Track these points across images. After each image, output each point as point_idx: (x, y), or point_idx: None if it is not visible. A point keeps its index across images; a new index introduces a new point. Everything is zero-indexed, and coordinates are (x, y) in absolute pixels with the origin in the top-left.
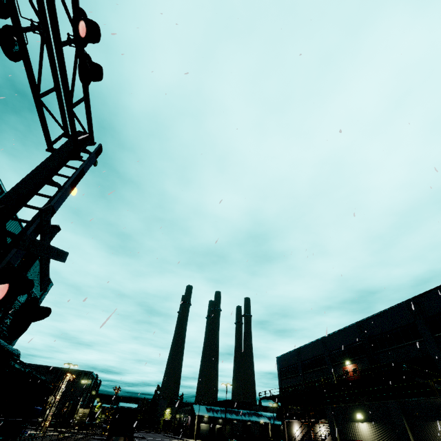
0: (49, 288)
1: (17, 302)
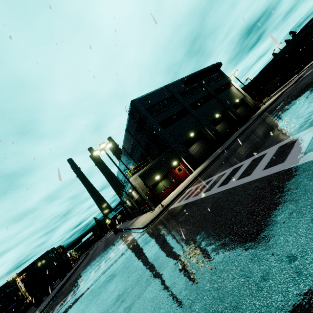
0: None
1: None
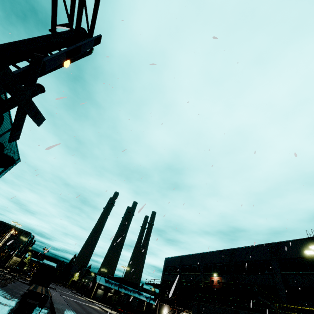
0: (16, 163)
1: None
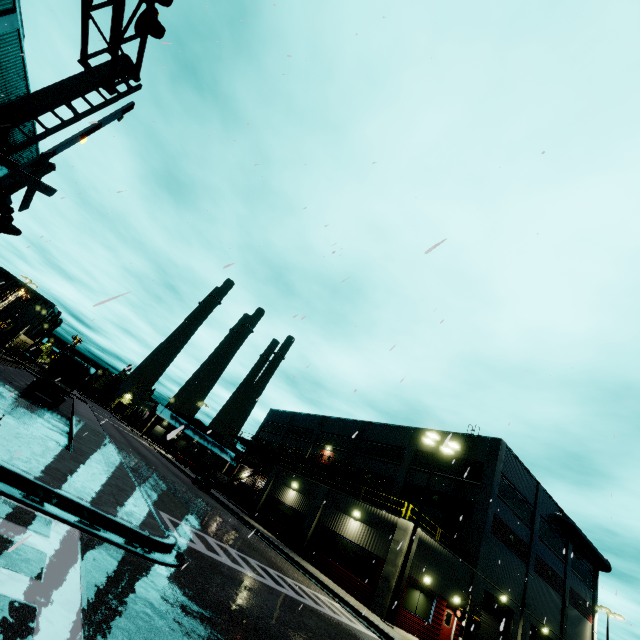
0: None
1: None
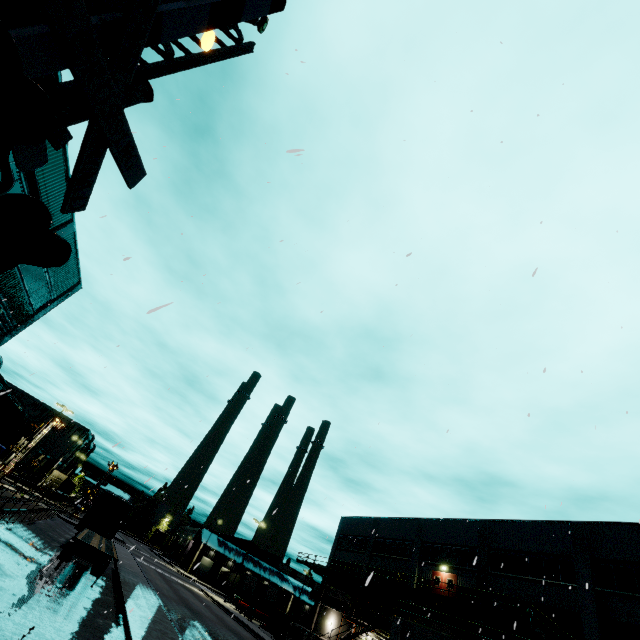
0: (74, 290)
1: (23, 290)
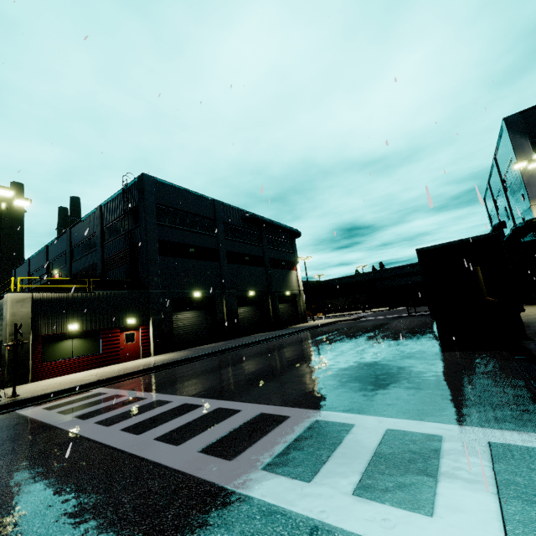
0: None
1: None
